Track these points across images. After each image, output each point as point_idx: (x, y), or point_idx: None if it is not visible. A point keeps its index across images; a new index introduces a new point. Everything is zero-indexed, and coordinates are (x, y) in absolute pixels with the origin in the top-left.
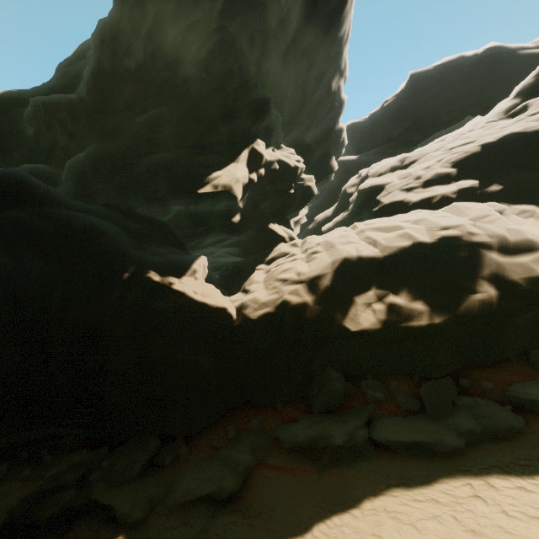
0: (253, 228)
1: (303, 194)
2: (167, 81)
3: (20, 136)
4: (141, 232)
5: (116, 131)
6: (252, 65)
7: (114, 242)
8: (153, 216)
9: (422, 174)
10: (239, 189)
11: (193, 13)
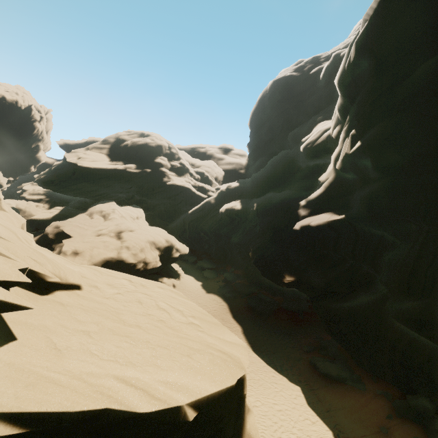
0: None
1: (0, 186)
2: None
3: None
4: None
5: None
6: None
7: None
8: None
9: (37, 191)
10: None
11: None
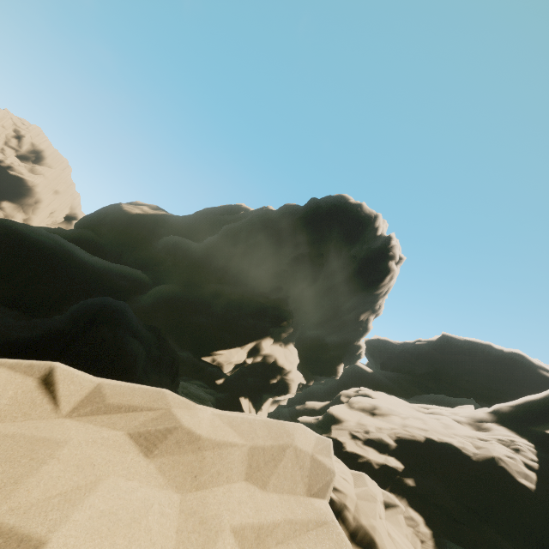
0: (230, 392)
1: (284, 386)
2: (244, 271)
3: (152, 243)
4: (158, 358)
5: (195, 284)
6: (298, 288)
7: (135, 365)
8: (174, 348)
9: (371, 431)
10: (228, 368)
11: (280, 249)
